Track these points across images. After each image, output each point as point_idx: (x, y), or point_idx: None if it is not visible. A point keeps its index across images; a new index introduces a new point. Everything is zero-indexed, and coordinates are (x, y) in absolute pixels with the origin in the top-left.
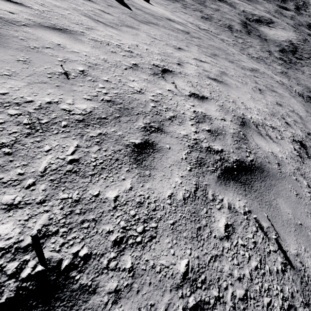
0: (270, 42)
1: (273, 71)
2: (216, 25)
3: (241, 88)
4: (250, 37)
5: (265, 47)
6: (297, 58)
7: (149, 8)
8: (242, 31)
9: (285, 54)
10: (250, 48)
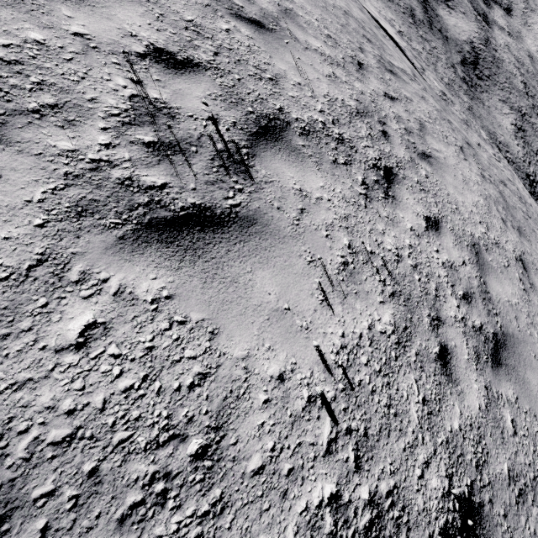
0: (452, 43)
1: (464, 108)
2: (401, 13)
3: (517, 184)
4: (434, 35)
5: (448, 57)
6: (477, 76)
7: (398, 40)
8: (425, 22)
9: (466, 68)
10: (438, 62)
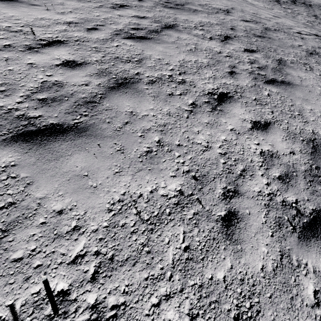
0: (315, 6)
1: None
2: (267, 2)
3: None
4: (296, 5)
5: (310, 12)
6: None
7: None
8: (288, 2)
9: None
10: (298, 15)
